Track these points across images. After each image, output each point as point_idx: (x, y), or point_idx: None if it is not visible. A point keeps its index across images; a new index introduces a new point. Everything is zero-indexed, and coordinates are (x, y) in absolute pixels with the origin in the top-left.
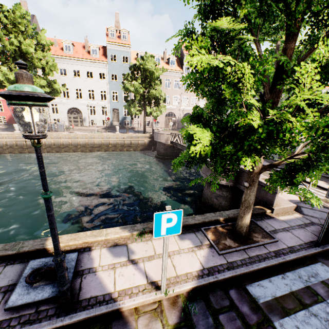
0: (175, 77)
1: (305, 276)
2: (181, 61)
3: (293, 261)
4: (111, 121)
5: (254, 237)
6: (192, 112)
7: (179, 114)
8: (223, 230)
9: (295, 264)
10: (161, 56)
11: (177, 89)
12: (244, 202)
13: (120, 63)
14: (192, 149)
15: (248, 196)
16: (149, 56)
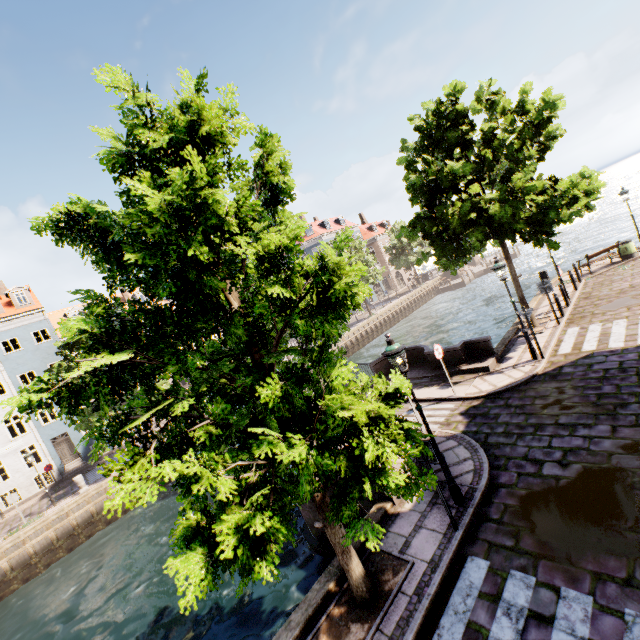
0: None
1: (461, 604)
2: None
3: (442, 585)
4: (60, 467)
5: (385, 585)
6: None
7: None
8: (341, 610)
9: (445, 591)
10: None
11: None
12: (335, 547)
13: (32, 347)
14: (182, 604)
15: (333, 537)
16: None
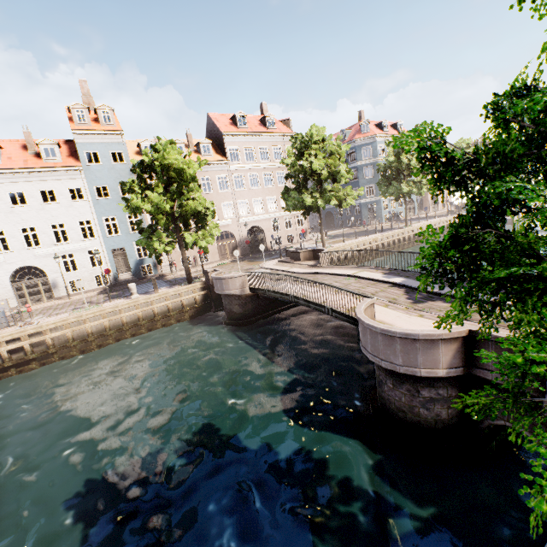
0: (216, 173)
1: None
2: (220, 145)
3: None
4: (115, 274)
5: None
6: (421, 250)
7: (239, 232)
8: None
9: None
10: (183, 142)
11: (226, 191)
12: None
13: (109, 165)
14: None
15: None
16: (169, 142)
